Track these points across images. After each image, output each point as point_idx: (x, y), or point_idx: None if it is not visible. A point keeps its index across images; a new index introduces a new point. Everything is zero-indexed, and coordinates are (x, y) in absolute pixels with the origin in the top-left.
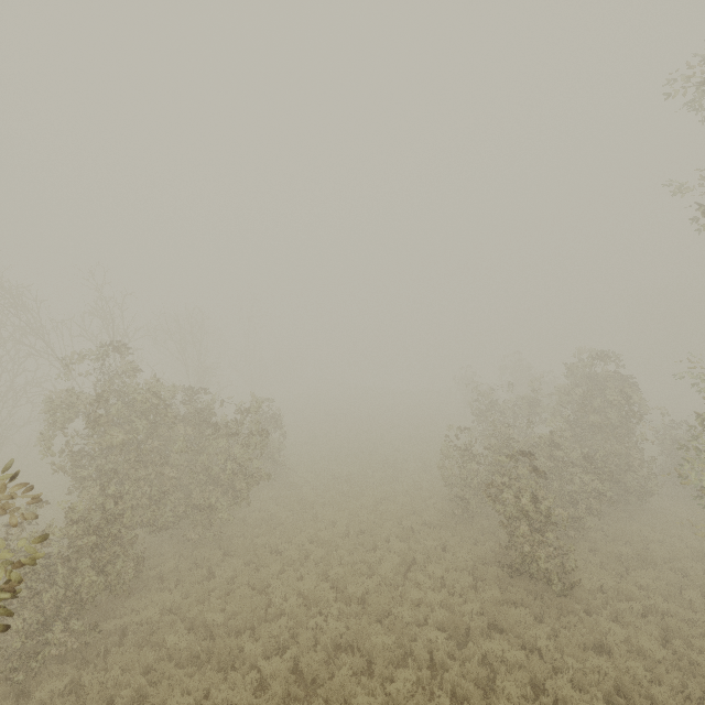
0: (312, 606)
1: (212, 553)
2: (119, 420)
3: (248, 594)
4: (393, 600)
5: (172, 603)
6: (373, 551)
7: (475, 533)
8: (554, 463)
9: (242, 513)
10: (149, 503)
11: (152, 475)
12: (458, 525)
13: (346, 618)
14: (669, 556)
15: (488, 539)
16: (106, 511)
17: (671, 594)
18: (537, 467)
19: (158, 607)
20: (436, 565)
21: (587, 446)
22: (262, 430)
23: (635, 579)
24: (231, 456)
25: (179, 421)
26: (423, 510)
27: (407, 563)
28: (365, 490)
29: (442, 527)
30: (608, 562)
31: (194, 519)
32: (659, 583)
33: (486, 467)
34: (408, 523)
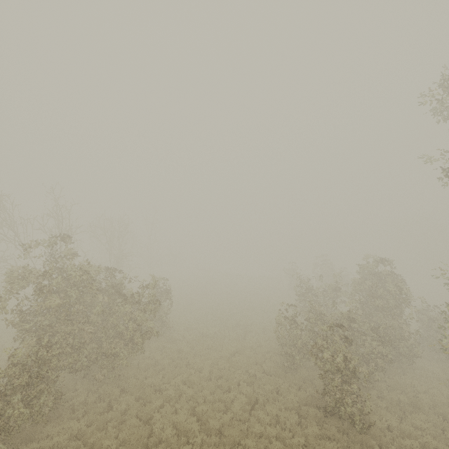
0: (182, 436)
1: (112, 390)
2: (57, 289)
3: (136, 424)
4: (242, 433)
5: (78, 430)
6: (228, 392)
7: (299, 381)
8: (352, 332)
9: (137, 359)
10: (70, 351)
11: (75, 330)
12: (287, 375)
13: (207, 446)
14: (432, 403)
15: (308, 386)
16: (38, 357)
17: (437, 433)
18: (343, 335)
19: (67, 434)
20: (272, 405)
21: (373, 321)
22: (156, 300)
23: (411, 421)
24: (133, 318)
25: (99, 291)
26: (263, 362)
27: (251, 402)
28: (223, 345)
29: (276, 375)
30: (392, 406)
31: (102, 363)
32: (428, 424)
33: (306, 333)
34: (252, 371)
